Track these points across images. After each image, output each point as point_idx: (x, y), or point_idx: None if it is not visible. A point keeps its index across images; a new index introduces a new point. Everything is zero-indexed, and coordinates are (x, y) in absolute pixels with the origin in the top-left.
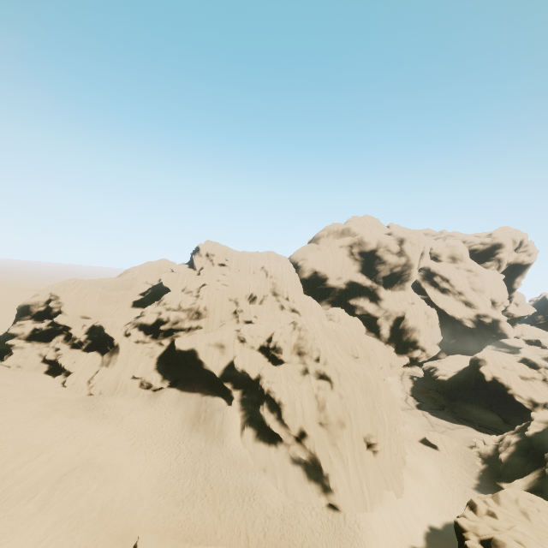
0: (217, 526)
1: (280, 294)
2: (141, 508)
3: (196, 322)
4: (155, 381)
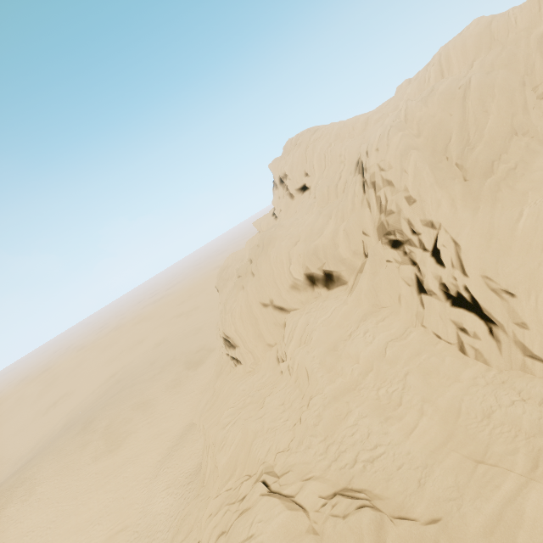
0: None
1: (405, 240)
2: None
3: (233, 352)
4: None
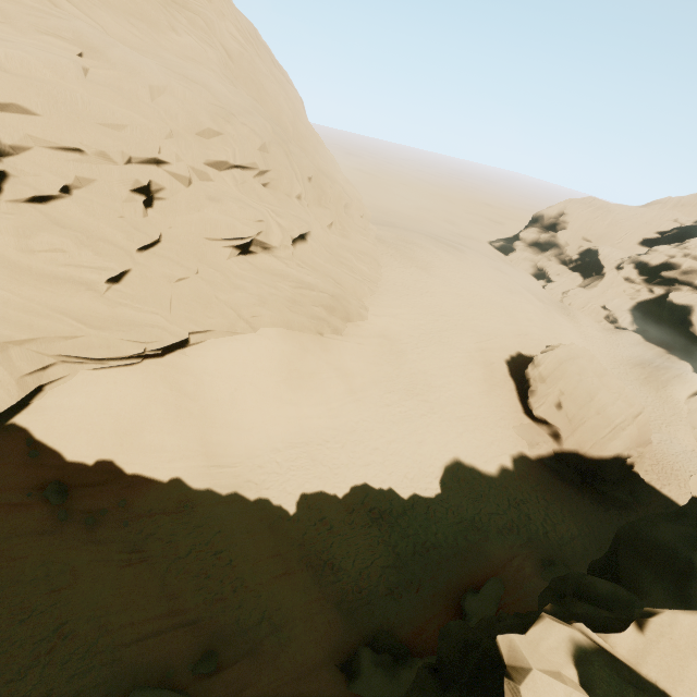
0: None
1: None
2: None
3: None
4: (622, 319)
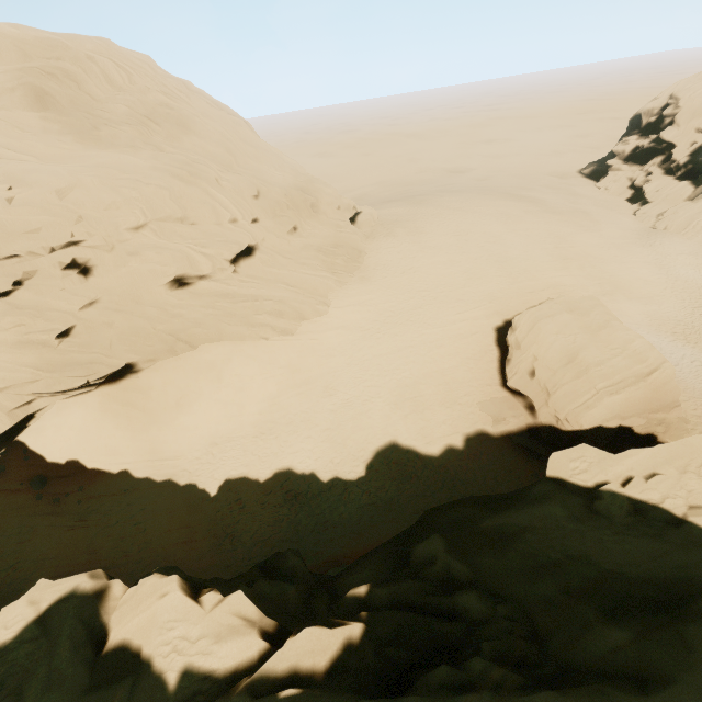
0: (682, 363)
1: None
2: (623, 312)
3: None
4: None
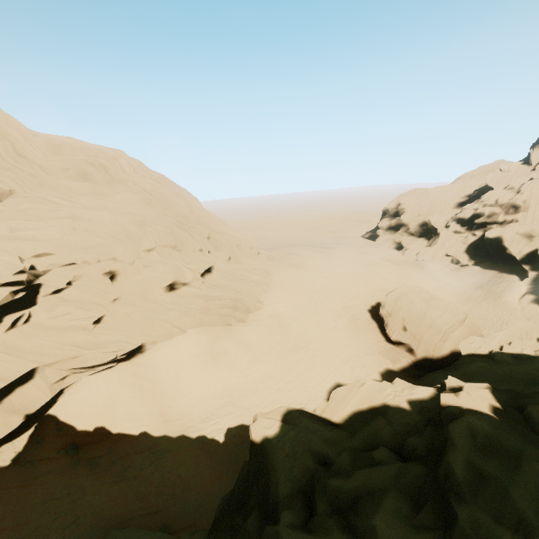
0: None
1: None
2: None
3: (511, 216)
4: (462, 259)
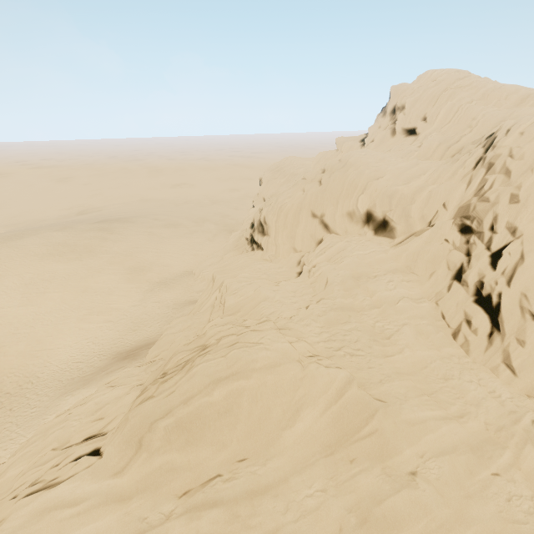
0: None
1: (478, 230)
2: None
3: (261, 238)
4: None
